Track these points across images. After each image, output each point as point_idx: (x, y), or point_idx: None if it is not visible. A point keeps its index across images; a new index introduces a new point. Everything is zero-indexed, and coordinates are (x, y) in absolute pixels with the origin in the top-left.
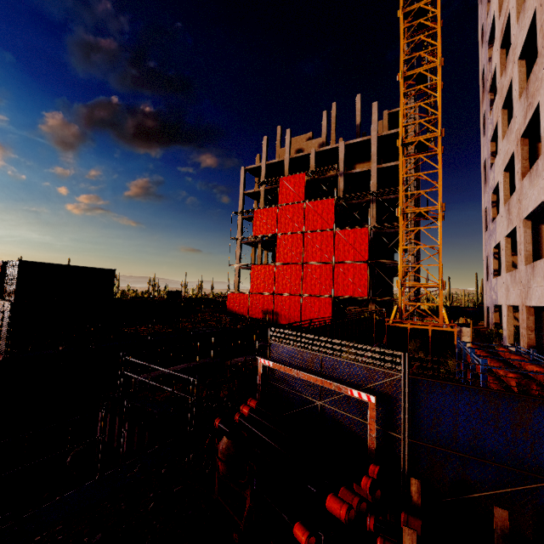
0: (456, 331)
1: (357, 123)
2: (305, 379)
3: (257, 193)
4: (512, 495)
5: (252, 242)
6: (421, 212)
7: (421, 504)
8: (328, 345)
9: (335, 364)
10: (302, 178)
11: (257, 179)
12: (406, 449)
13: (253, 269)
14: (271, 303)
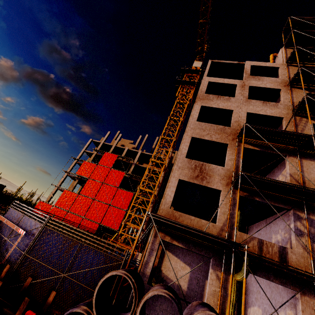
0: (135, 254)
1: (153, 147)
2: (7, 224)
3: (91, 154)
4: (47, 282)
5: (73, 176)
6: (148, 192)
7: (3, 277)
8: (29, 211)
9: (26, 220)
10: (115, 157)
11: (96, 148)
12: (22, 258)
13: (65, 191)
14: (63, 216)
